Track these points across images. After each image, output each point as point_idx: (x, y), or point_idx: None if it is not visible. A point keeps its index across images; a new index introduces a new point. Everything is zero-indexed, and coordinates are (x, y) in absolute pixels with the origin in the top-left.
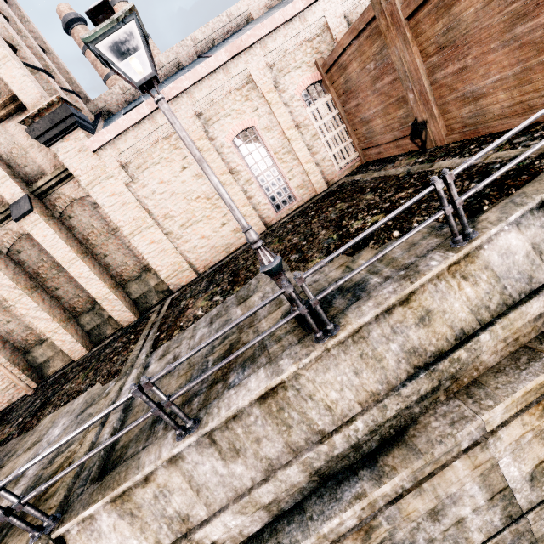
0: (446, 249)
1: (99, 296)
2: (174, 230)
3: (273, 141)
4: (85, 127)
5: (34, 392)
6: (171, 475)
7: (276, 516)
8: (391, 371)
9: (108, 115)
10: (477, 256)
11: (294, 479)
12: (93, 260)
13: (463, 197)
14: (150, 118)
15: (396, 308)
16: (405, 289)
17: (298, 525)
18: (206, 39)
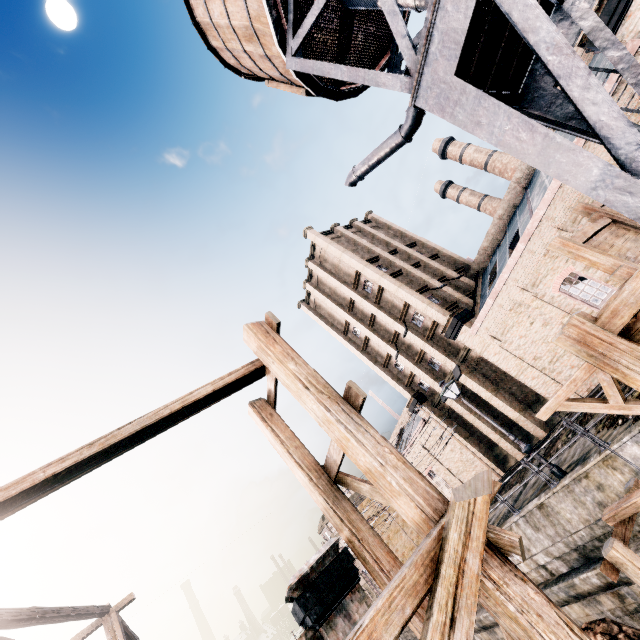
0: (599, 451)
1: (514, 418)
2: (545, 366)
3: (598, 274)
4: (467, 319)
5: (502, 478)
6: (518, 530)
7: (571, 568)
8: (592, 511)
9: (483, 270)
10: (616, 458)
11: (564, 549)
12: (503, 393)
13: (586, 429)
14: (495, 304)
15: (582, 479)
16: (578, 471)
17: (575, 573)
18: (525, 172)
